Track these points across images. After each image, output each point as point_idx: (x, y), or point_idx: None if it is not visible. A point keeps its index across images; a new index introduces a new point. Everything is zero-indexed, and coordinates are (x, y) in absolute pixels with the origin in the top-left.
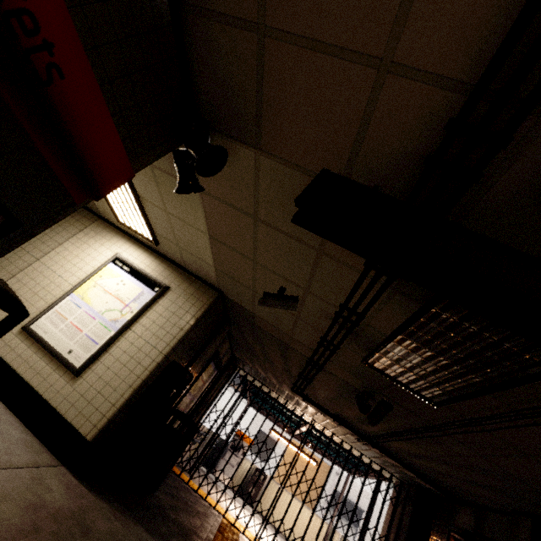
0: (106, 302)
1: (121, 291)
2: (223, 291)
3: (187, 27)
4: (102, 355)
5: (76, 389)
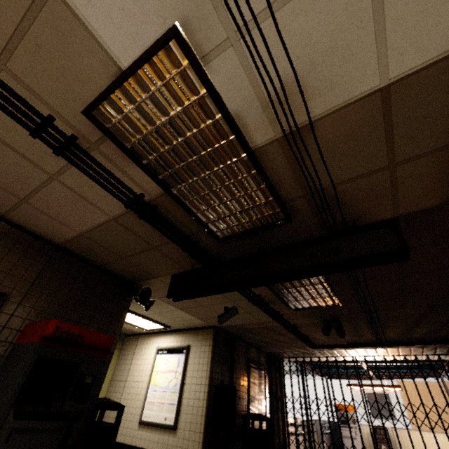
0: (166, 378)
1: (169, 366)
2: (214, 325)
3: (106, 268)
4: (180, 409)
5: (179, 437)
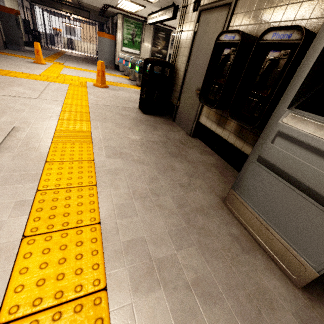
0: None
1: None
2: None
3: None
4: None
5: None
